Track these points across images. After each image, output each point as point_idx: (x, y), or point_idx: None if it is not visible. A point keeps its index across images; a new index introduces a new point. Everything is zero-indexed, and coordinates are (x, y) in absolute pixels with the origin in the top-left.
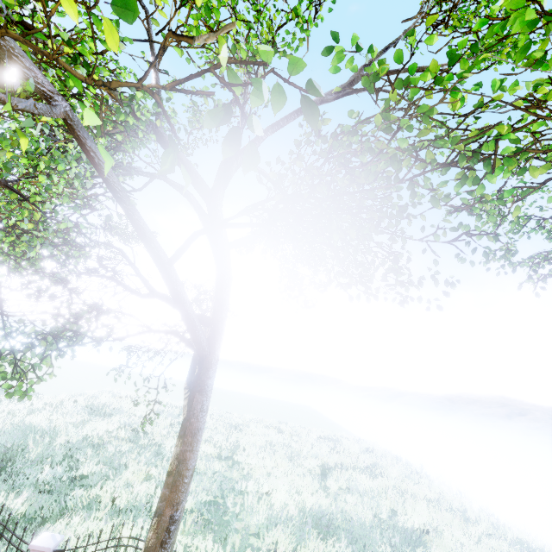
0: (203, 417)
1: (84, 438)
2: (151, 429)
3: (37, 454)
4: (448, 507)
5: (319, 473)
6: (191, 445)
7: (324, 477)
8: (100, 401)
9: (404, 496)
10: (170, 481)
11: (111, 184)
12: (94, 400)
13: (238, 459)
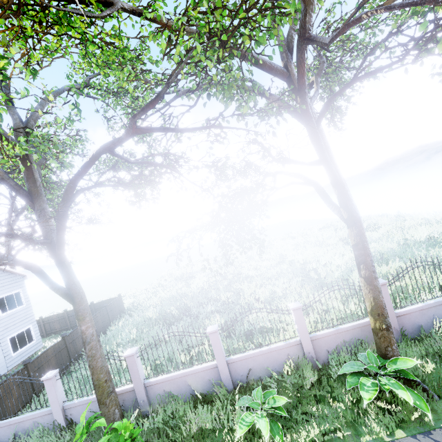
0: (357, 211)
1: (202, 288)
2: (226, 270)
3: (193, 303)
4: (436, 222)
5: (342, 243)
6: (361, 226)
7: (345, 244)
8: (178, 273)
9: (405, 229)
10: (360, 247)
11: (305, 84)
12: (173, 275)
13: (289, 259)
